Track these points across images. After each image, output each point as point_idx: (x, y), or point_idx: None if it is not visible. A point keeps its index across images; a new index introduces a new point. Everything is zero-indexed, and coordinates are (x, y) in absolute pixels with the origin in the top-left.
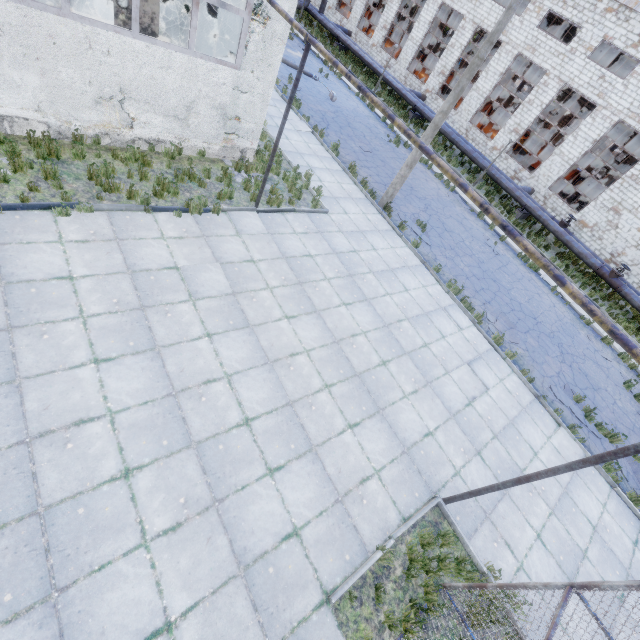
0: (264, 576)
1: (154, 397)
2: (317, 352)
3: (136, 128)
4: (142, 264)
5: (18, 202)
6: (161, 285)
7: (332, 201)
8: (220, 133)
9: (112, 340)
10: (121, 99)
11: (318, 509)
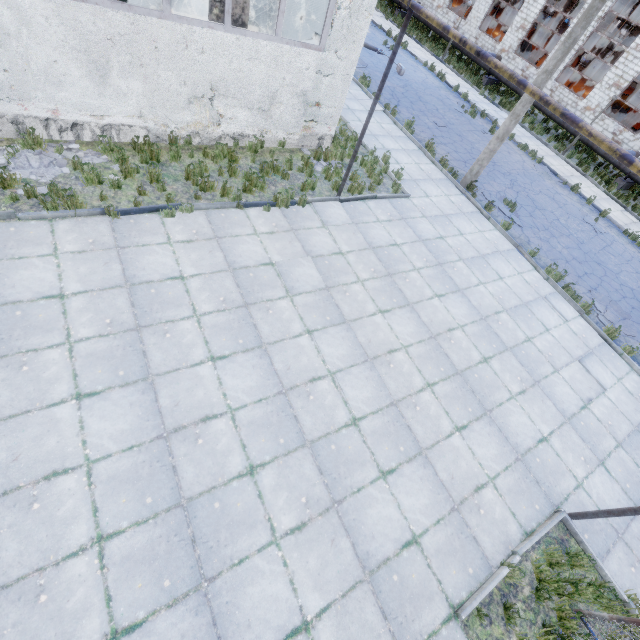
0: (389, 583)
1: (266, 395)
2: (415, 348)
3: (223, 125)
4: (241, 261)
5: (131, 207)
6: (260, 282)
7: (412, 184)
8: (300, 121)
9: (224, 338)
10: (211, 97)
11: (435, 517)
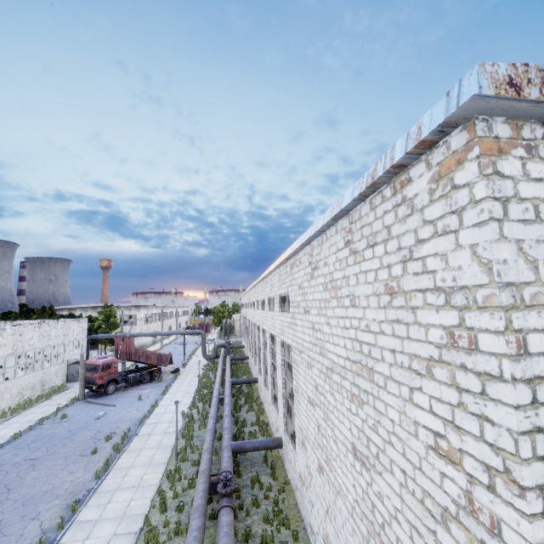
0: None
1: None
2: None
3: None
4: None
5: None
6: None
7: None
8: None
9: None
10: None
11: None
